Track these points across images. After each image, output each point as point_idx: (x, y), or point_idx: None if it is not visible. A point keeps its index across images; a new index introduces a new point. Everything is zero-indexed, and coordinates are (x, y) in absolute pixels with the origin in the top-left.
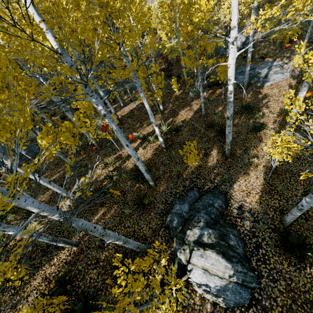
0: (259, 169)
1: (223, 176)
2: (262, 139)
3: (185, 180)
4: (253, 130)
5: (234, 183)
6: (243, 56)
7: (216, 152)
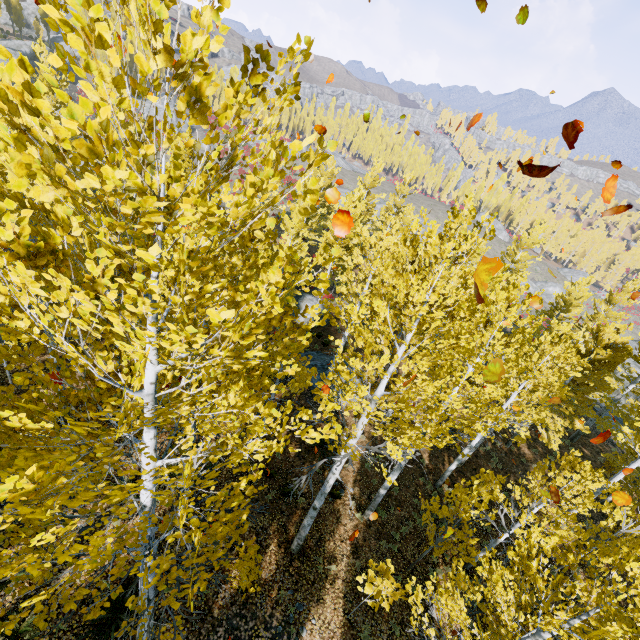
0: (338, 587)
1: (287, 608)
2: (341, 516)
3: (217, 626)
4: (329, 495)
5: (304, 626)
6: (318, 335)
7: (277, 541)
